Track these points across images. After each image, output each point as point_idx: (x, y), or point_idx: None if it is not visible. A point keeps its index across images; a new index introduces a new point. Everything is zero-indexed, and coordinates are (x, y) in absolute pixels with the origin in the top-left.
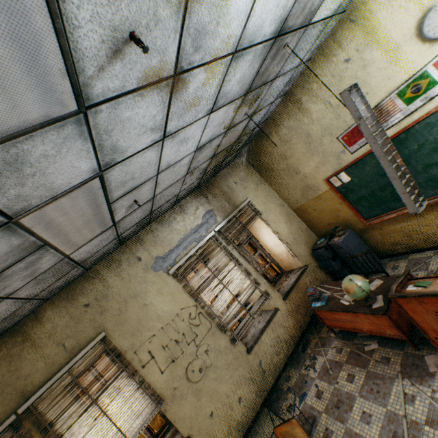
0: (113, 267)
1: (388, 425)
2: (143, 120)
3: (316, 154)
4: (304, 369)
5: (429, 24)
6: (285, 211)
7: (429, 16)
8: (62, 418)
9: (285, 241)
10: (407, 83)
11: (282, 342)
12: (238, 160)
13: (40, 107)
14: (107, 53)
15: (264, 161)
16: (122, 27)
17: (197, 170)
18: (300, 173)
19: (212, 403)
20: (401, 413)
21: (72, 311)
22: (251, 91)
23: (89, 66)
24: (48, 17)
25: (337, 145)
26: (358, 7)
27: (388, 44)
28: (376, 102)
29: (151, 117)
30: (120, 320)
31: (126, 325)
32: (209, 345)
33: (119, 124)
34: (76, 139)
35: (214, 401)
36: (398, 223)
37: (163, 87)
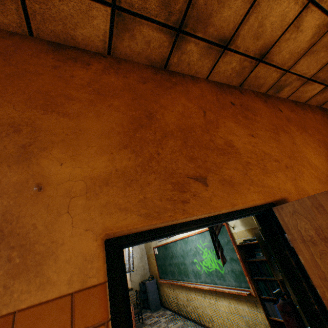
0: None
1: None
2: None
3: None
4: None
5: None
6: (142, 253)
7: None
8: None
9: None
10: None
11: None
12: None
13: None
14: None
15: None
16: None
17: None
18: None
19: None
20: None
21: None
22: None
23: None
24: None
25: None
26: None
27: None
28: None
29: None
30: None
31: None
32: None
33: None
34: None
35: None
36: (166, 287)
37: None
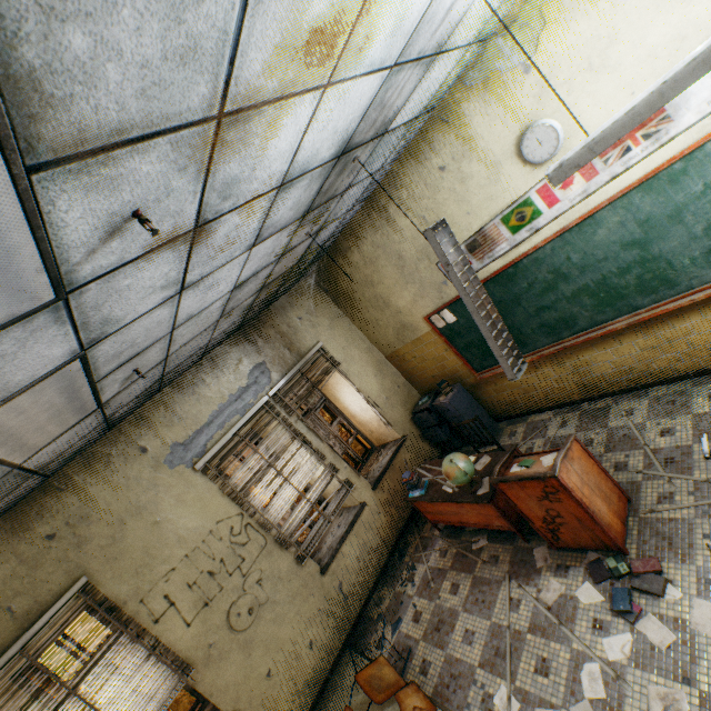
0: (97, 467)
1: (491, 641)
2: (150, 282)
3: (412, 283)
4: (401, 584)
5: (528, 145)
6: (374, 358)
7: (527, 137)
8: None
9: (374, 403)
10: (511, 209)
11: (372, 551)
12: (304, 282)
13: (4, 309)
14: (102, 237)
15: (342, 287)
16: (122, 210)
17: (237, 310)
18: (393, 307)
19: (270, 657)
20: (505, 624)
21: (24, 550)
22: (312, 210)
23: (76, 254)
24: (27, 230)
25: (437, 274)
26: (451, 106)
27: (487, 158)
28: (479, 226)
29: (162, 275)
30: (113, 554)
31: (124, 560)
32: (264, 572)
33: (114, 295)
34: (49, 326)
35: (273, 653)
36: None
37: (180, 244)
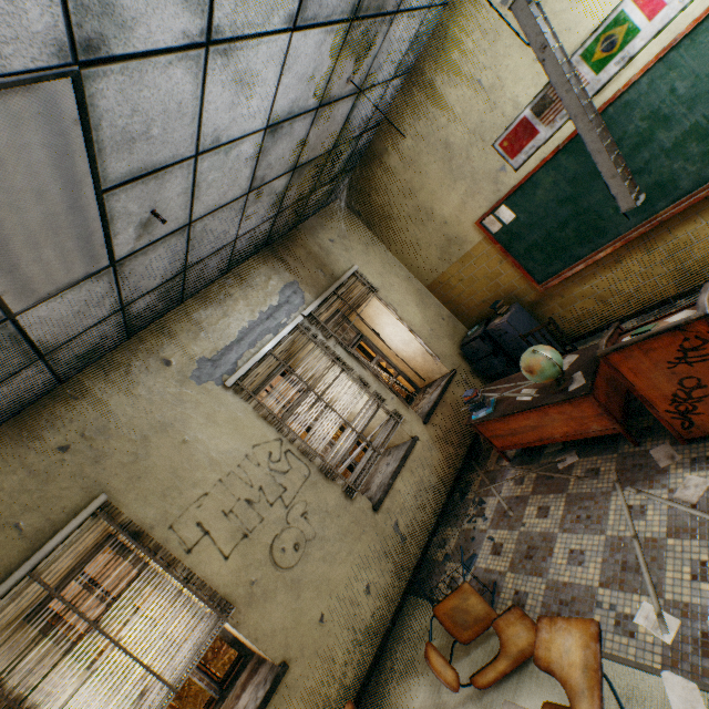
0: (115, 377)
1: (612, 556)
2: None
3: (461, 179)
4: (468, 521)
5: None
6: (414, 287)
7: None
8: (22, 666)
9: (418, 333)
10: (596, 36)
11: (429, 490)
12: (333, 205)
13: None
14: None
15: (377, 204)
16: None
17: (267, 193)
18: (437, 217)
19: (321, 600)
20: (629, 534)
21: (33, 461)
22: (360, 18)
23: None
24: None
25: (492, 158)
26: None
27: None
28: None
29: None
30: (136, 472)
31: (149, 480)
32: (309, 505)
33: None
34: None
35: (325, 596)
36: (587, 281)
37: None
